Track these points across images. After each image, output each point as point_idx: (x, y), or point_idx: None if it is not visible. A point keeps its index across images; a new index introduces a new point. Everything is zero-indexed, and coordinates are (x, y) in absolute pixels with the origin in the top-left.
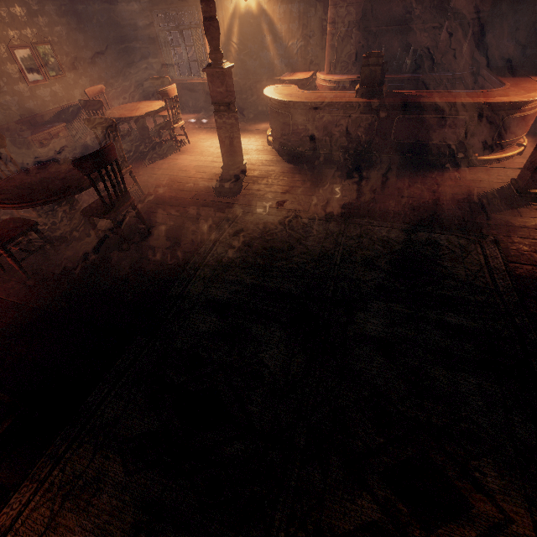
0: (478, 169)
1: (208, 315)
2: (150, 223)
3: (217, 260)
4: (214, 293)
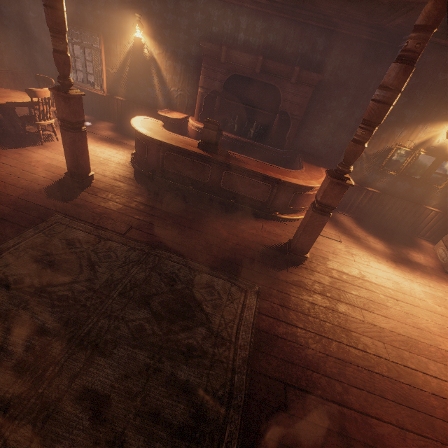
0: (277, 224)
1: None
2: None
3: None
4: None
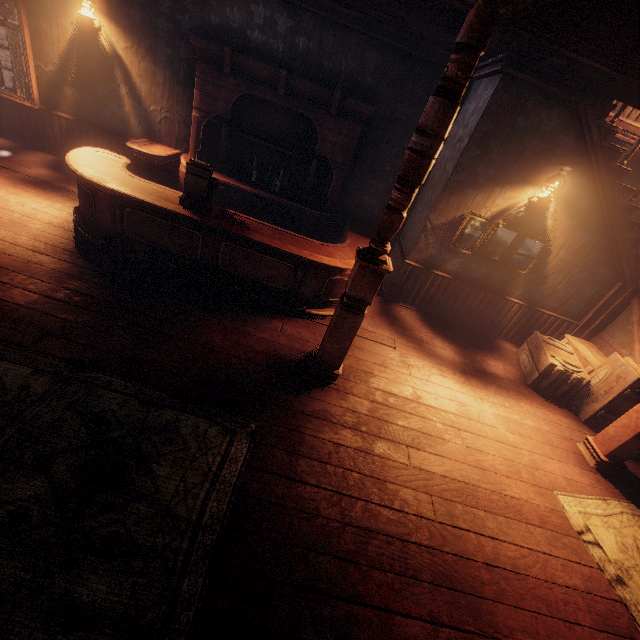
0: (305, 323)
1: None
2: None
3: None
4: None
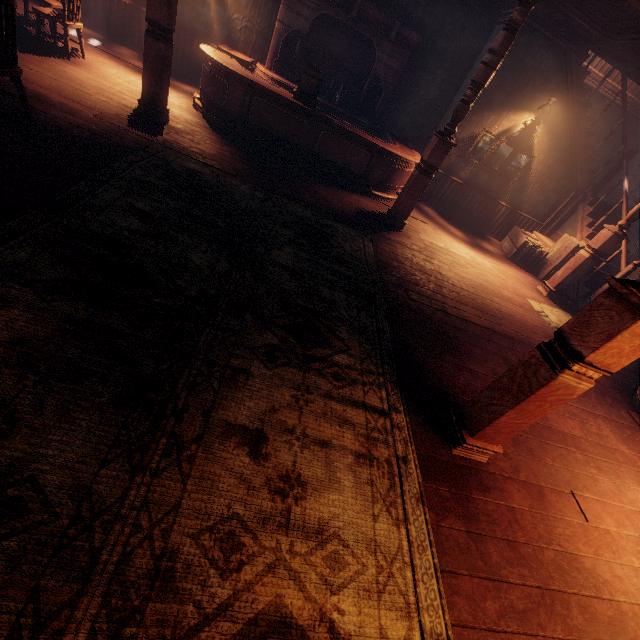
0: (371, 200)
1: (129, 217)
2: (31, 116)
3: (136, 179)
4: (134, 202)
